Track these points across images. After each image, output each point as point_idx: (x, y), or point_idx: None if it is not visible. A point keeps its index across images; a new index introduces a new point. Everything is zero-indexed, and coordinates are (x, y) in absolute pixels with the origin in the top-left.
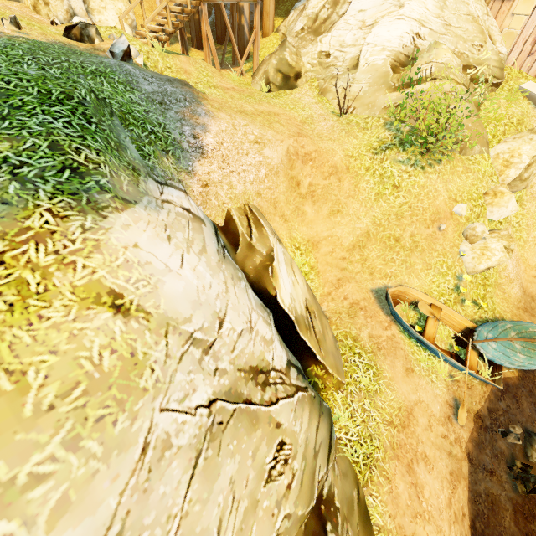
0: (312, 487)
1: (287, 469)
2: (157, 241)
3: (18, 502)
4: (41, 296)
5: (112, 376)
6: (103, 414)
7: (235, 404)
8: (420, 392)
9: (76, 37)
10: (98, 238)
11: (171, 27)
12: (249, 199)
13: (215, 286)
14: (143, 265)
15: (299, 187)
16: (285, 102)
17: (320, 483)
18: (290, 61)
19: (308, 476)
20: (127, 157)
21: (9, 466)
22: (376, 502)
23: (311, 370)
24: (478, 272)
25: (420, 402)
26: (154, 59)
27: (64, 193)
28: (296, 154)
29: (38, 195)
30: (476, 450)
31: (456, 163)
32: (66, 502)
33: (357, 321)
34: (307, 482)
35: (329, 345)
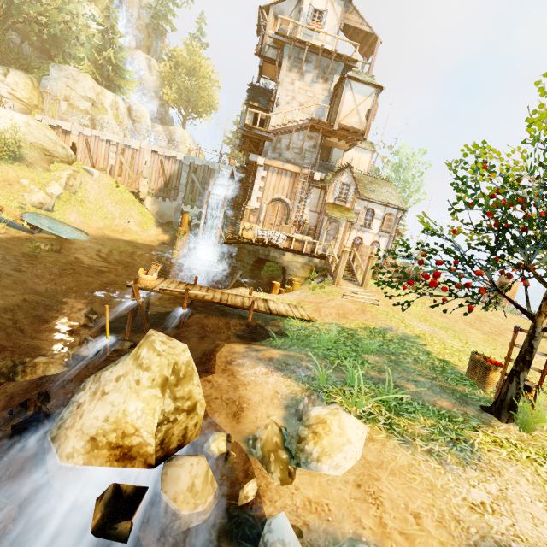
0: None
1: None
2: None
3: None
4: None
5: None
6: None
7: None
8: None
9: None
10: None
11: None
12: None
13: None
14: None
15: None
16: None
17: None
18: None
19: None
20: None
21: None
22: None
23: None
24: (37, 205)
25: None
26: None
27: None
28: None
29: None
30: (7, 239)
31: (25, 168)
32: None
33: None
34: None
35: None
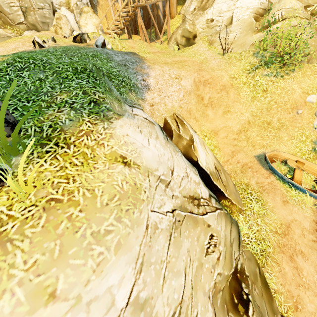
0: (231, 261)
1: (216, 250)
2: (135, 133)
3: (102, 240)
4: (93, 159)
5: (128, 193)
6: (128, 208)
7: (185, 212)
8: (294, 214)
9: (78, 41)
10: (111, 132)
11: (122, 25)
12: (175, 111)
13: (166, 154)
14: (132, 144)
15: (203, 100)
16: (189, 53)
17: (235, 260)
18: (189, 29)
19: (228, 255)
20: (114, 94)
21: (96, 226)
22: (271, 276)
23: (222, 203)
24: None
25: (295, 220)
26: (116, 44)
27: (93, 113)
28: (199, 81)
29: (83, 115)
30: None
31: (306, 70)
32: (120, 243)
33: (247, 174)
34: (228, 258)
35: (231, 188)
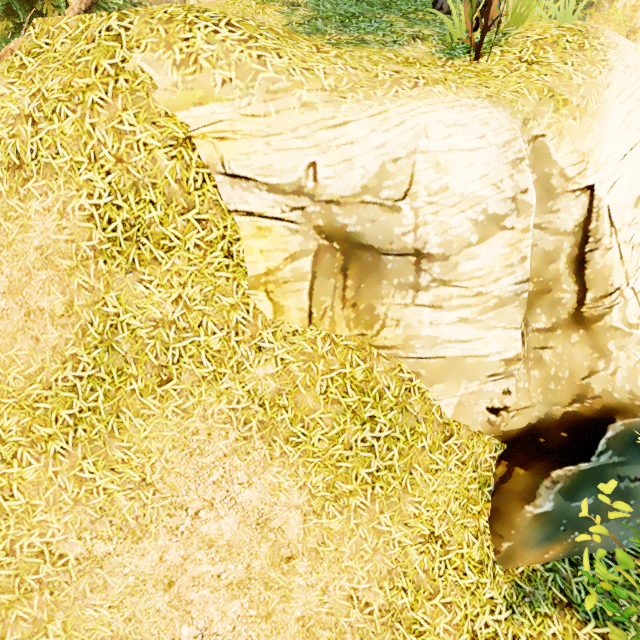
0: None
1: None
2: None
3: None
4: None
5: None
6: None
7: None
8: None
9: None
10: None
11: None
12: None
13: None
14: None
15: None
16: None
17: None
18: None
19: None
20: None
21: None
22: None
23: None
24: None
25: None
26: None
27: None
28: None
29: None
30: None
31: (597, 18)
32: None
33: None
34: None
35: None
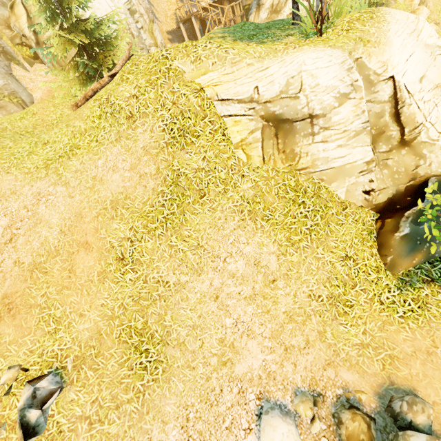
0: None
1: None
2: None
3: None
4: None
5: None
6: None
7: None
8: None
9: None
10: None
11: None
12: None
13: None
14: None
15: None
16: None
17: None
18: None
19: None
20: None
21: None
22: None
23: None
24: None
25: None
26: None
27: None
28: None
29: None
30: None
31: None
32: None
33: None
34: None
35: None
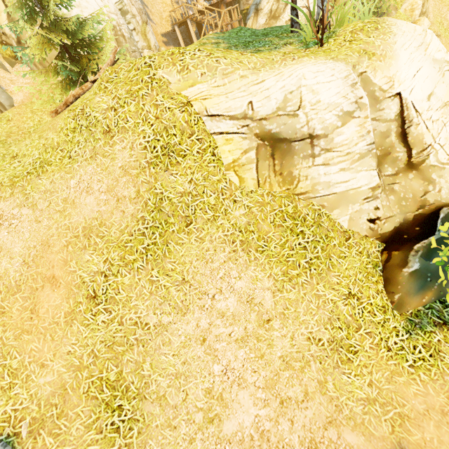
0: None
1: None
2: None
3: None
4: None
5: None
6: None
7: None
8: None
9: None
10: None
11: None
12: None
13: None
14: None
15: None
16: None
17: None
18: None
19: None
20: None
21: None
22: None
23: None
24: None
25: None
26: None
27: None
28: None
29: None
30: None
31: None
32: None
33: None
34: None
35: None
